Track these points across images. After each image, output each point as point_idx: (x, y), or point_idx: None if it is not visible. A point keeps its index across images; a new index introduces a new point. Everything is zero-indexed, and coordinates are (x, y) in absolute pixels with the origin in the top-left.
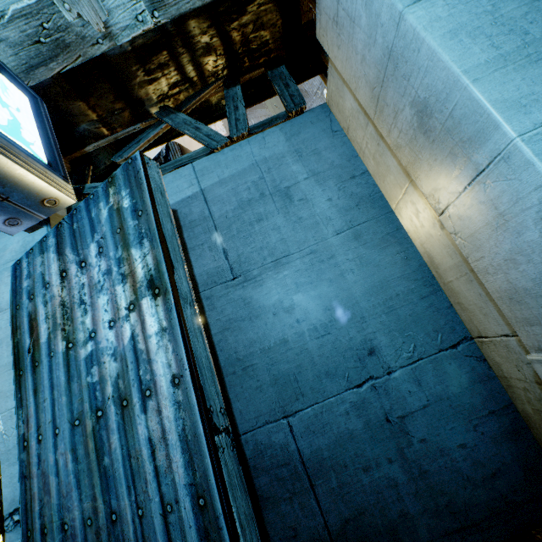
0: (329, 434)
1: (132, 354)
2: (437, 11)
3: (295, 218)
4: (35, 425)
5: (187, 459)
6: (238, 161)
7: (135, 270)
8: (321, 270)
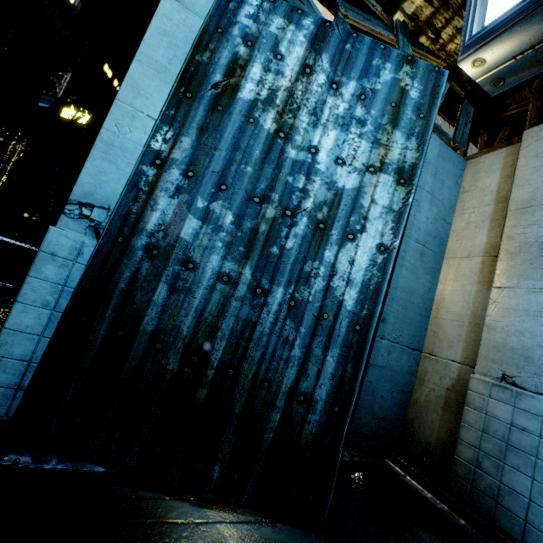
0: None
1: (350, 200)
2: None
3: None
4: (186, 157)
5: (361, 298)
6: None
7: (391, 148)
8: None
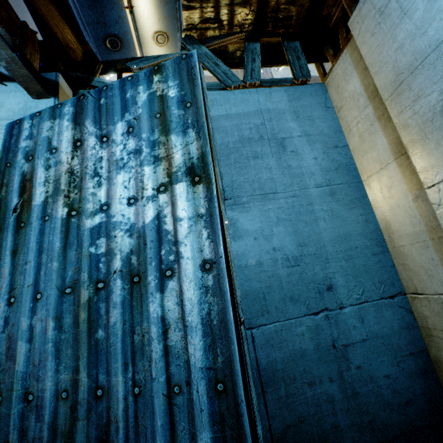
0: (284, 349)
1: (154, 233)
2: None
3: (285, 165)
4: (6, 286)
5: (208, 343)
6: (245, 104)
7: (172, 155)
8: (300, 212)
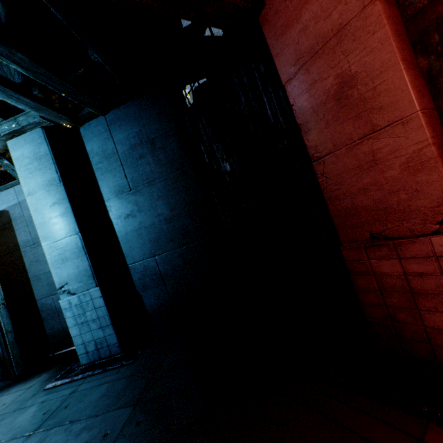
0: None
1: None
2: (33, 201)
3: None
4: None
5: None
6: None
7: None
8: None
